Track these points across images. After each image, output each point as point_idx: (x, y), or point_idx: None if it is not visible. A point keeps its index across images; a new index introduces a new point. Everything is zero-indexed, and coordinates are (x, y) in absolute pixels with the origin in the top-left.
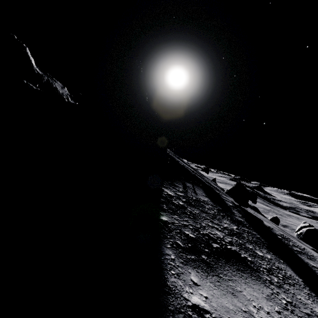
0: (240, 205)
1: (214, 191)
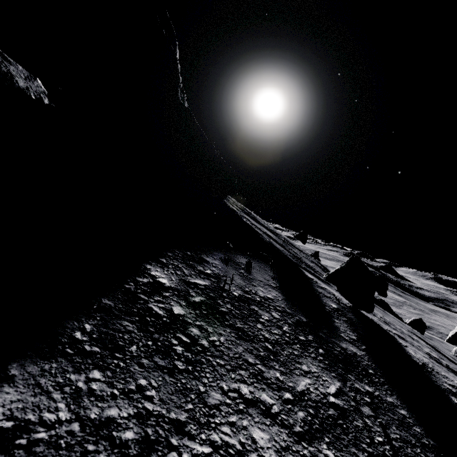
0: (355, 306)
1: (303, 274)
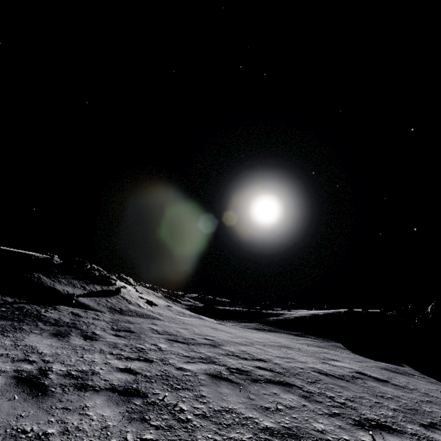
0: None
1: None
